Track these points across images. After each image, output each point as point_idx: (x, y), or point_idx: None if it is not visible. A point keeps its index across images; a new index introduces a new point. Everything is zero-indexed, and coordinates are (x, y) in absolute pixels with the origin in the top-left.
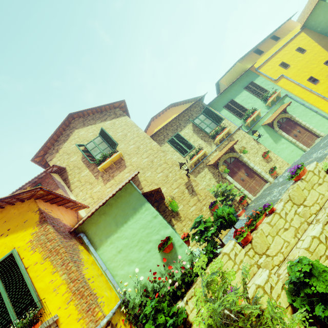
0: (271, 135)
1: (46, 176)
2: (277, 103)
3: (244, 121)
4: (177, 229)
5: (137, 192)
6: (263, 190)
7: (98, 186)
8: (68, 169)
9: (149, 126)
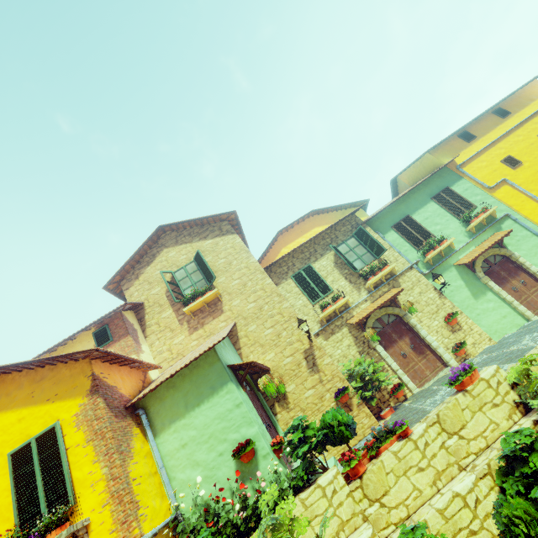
0: (469, 283)
1: (116, 315)
2: (488, 228)
3: (422, 254)
4: (280, 422)
5: (220, 365)
6: (436, 379)
7: (181, 336)
8: (147, 305)
9: (275, 242)
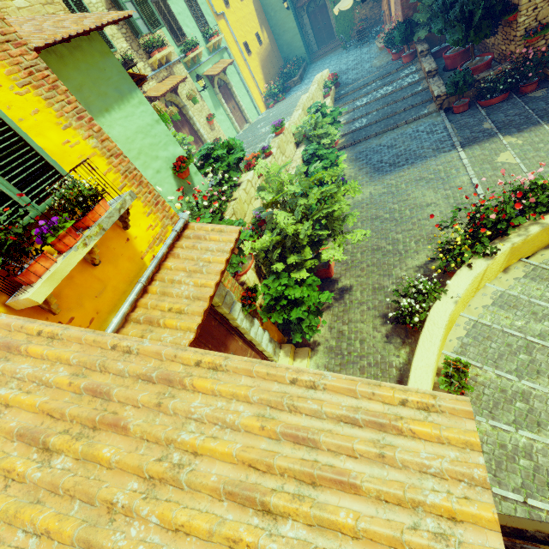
0: (212, 96)
1: None
2: (218, 53)
3: (184, 52)
4: None
5: (117, 61)
6: None
7: None
8: None
9: None
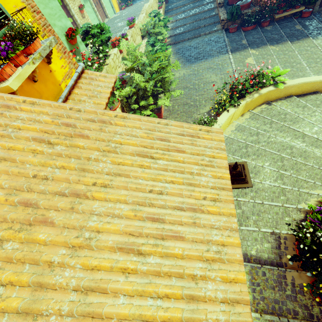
0: None
1: None
2: None
3: None
4: None
5: None
6: None
7: None
8: None
9: None
